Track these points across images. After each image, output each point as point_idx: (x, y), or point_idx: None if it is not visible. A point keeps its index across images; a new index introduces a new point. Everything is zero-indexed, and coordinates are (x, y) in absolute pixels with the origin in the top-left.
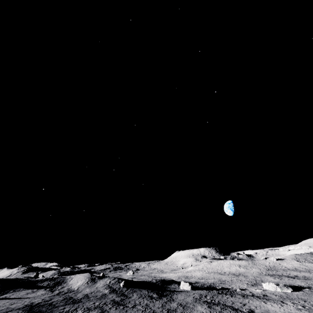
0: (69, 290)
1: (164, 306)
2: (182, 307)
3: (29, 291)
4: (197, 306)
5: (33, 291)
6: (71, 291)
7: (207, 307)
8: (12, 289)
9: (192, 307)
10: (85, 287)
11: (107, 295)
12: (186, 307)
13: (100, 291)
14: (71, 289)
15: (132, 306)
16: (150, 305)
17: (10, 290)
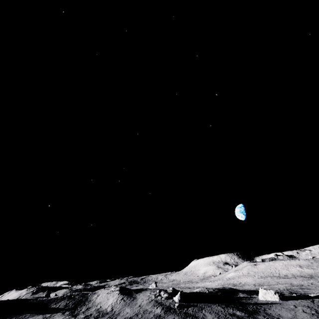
0: (99, 312)
1: None
2: None
3: (38, 317)
4: None
5: (44, 317)
6: (104, 314)
7: None
8: (13, 316)
9: None
10: (122, 306)
11: (163, 316)
12: None
13: (148, 311)
14: (101, 311)
15: None
16: None
17: (10, 317)
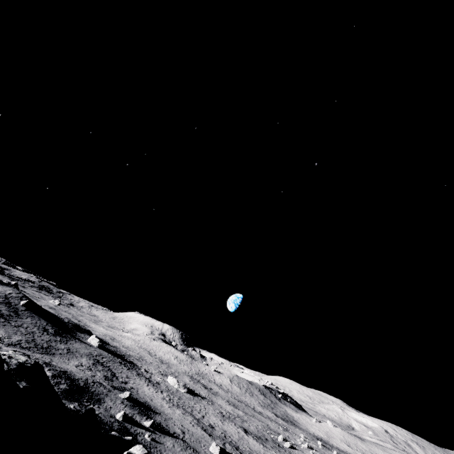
0: None
1: (50, 342)
2: (67, 351)
3: None
4: (83, 358)
5: None
6: None
7: (91, 363)
8: None
9: (78, 356)
10: None
11: None
12: (71, 353)
13: None
14: None
15: (16, 325)
16: (37, 334)
17: None
